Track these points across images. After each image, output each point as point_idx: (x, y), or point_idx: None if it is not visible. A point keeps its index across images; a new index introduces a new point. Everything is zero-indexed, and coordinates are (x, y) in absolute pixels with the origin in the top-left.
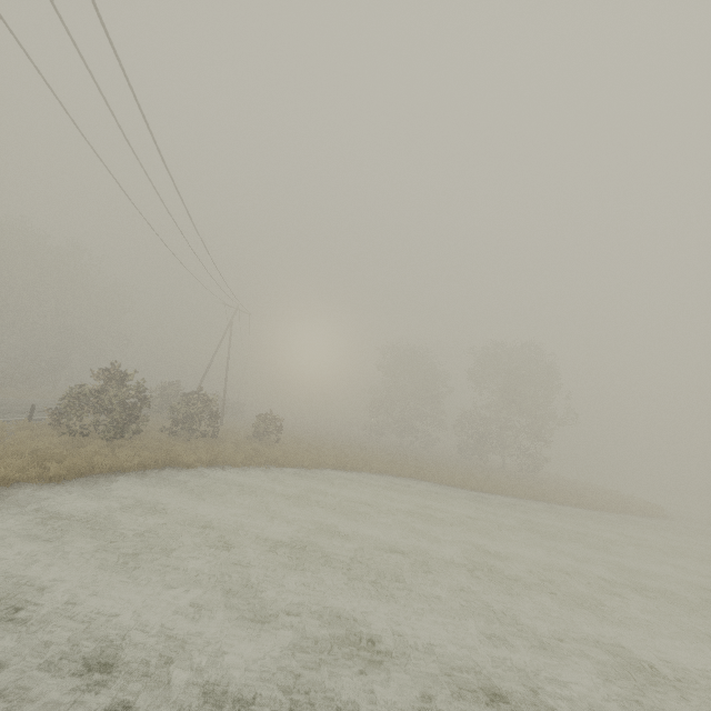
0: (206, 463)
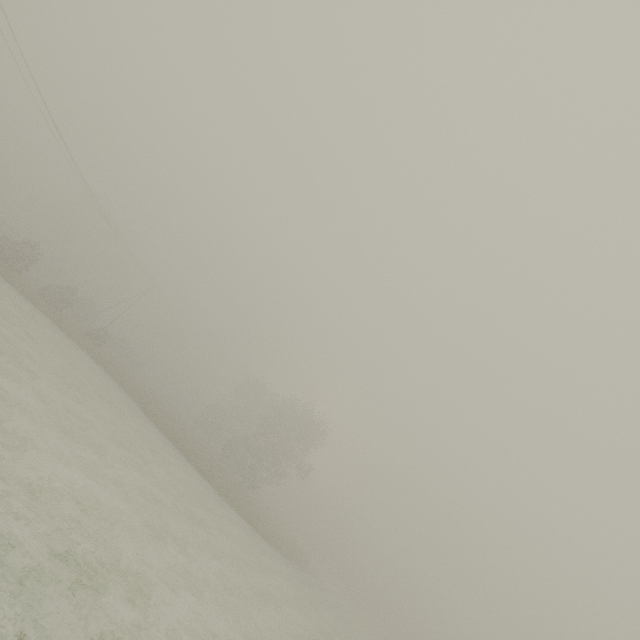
0: (23, 292)
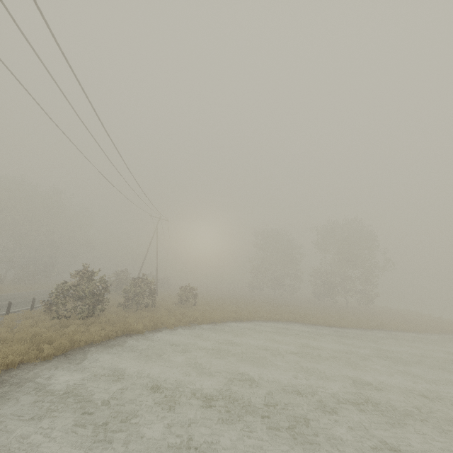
0: (150, 328)
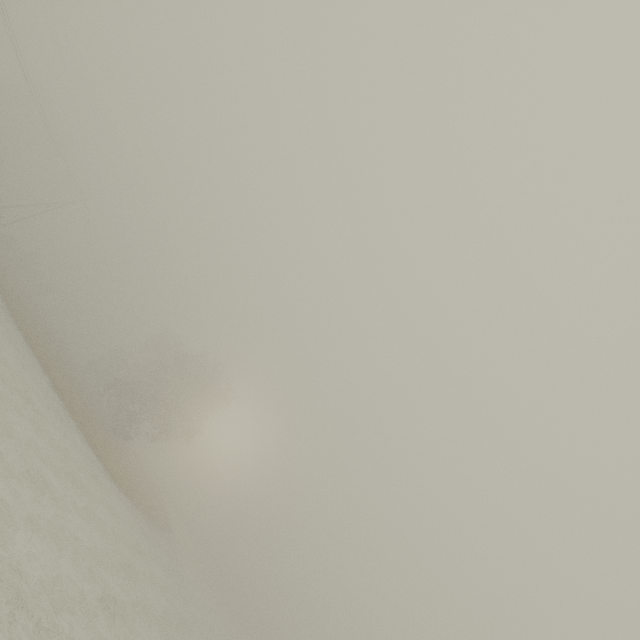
0: None
